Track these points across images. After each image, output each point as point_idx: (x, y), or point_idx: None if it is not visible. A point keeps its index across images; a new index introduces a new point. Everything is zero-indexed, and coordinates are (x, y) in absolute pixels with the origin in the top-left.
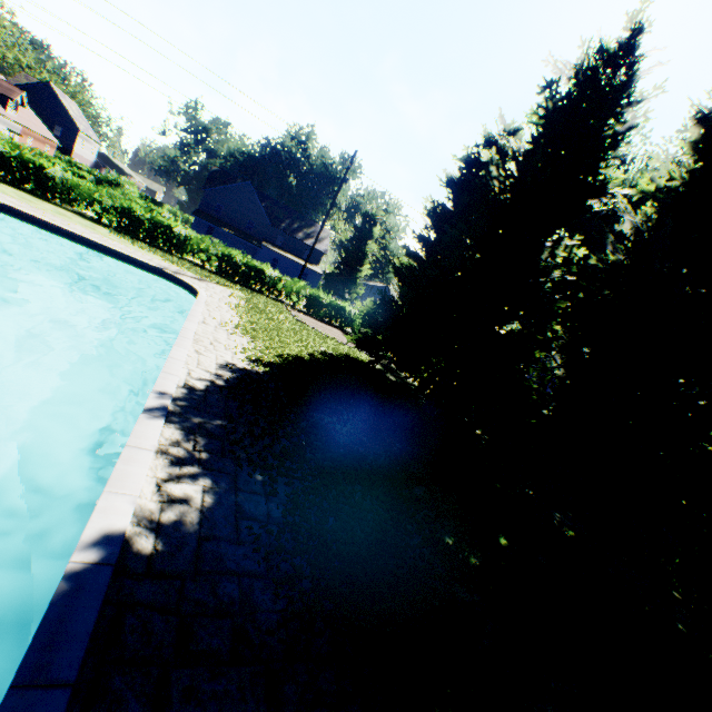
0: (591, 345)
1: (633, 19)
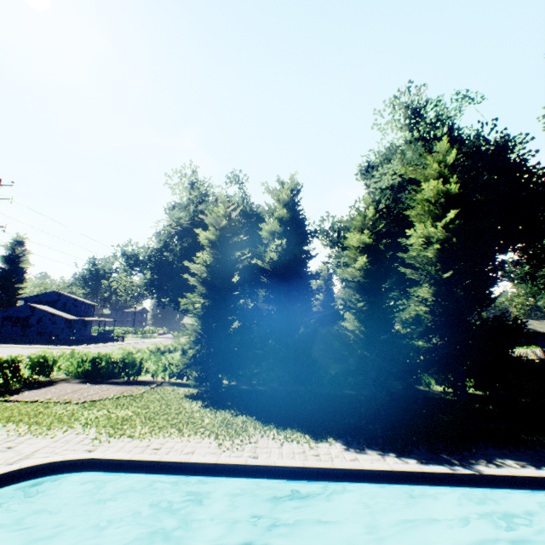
0: (369, 326)
1: (292, 177)
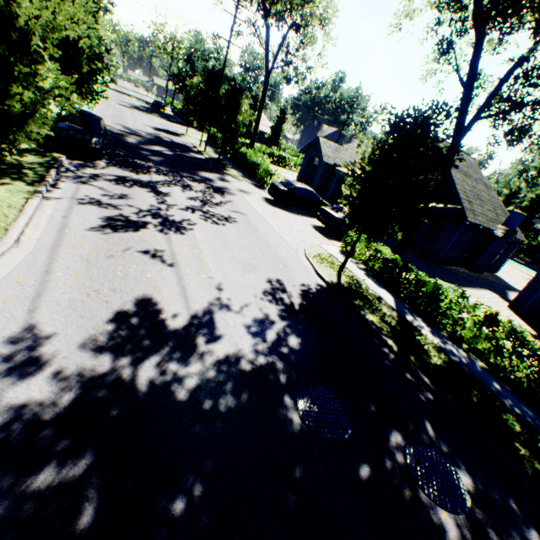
0: None
1: None
